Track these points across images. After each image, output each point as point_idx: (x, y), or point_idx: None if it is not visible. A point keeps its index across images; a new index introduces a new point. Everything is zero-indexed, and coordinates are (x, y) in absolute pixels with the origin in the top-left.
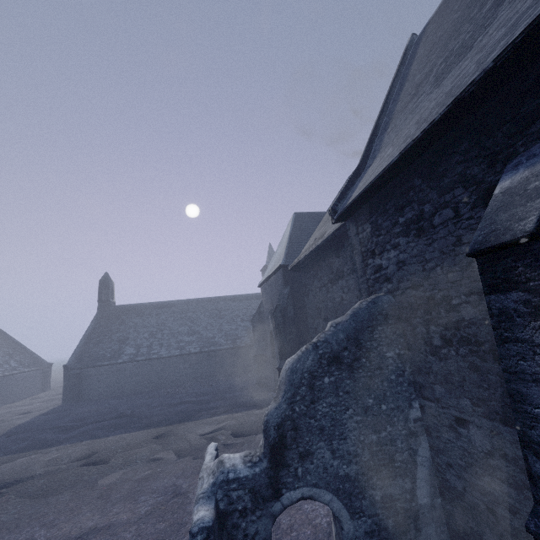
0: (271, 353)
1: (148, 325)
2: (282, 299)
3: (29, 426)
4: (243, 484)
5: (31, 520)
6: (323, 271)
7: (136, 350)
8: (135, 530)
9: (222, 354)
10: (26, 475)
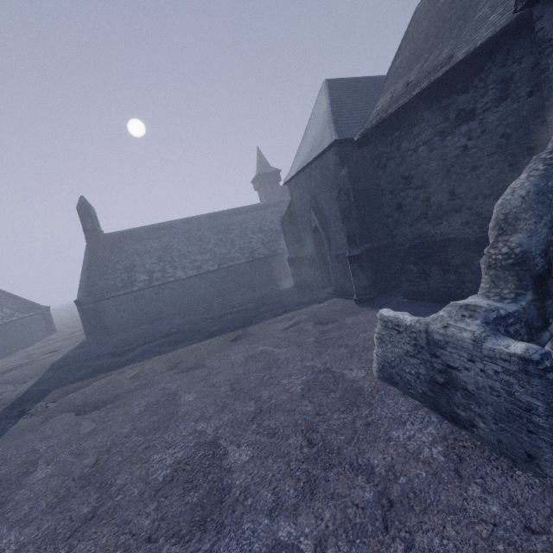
0: (315, 251)
1: (152, 249)
2: (341, 181)
3: (71, 359)
4: (519, 318)
5: (176, 419)
6: (424, 124)
7: (149, 276)
8: (310, 403)
9: (242, 269)
10: (120, 391)
